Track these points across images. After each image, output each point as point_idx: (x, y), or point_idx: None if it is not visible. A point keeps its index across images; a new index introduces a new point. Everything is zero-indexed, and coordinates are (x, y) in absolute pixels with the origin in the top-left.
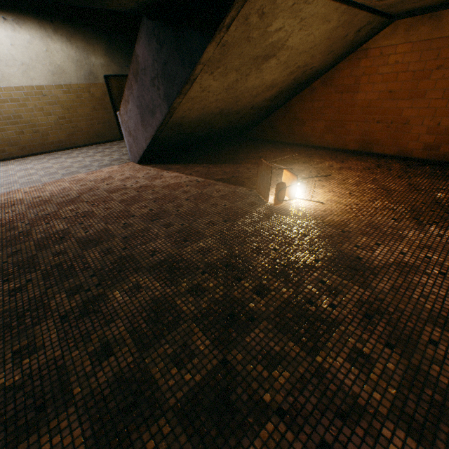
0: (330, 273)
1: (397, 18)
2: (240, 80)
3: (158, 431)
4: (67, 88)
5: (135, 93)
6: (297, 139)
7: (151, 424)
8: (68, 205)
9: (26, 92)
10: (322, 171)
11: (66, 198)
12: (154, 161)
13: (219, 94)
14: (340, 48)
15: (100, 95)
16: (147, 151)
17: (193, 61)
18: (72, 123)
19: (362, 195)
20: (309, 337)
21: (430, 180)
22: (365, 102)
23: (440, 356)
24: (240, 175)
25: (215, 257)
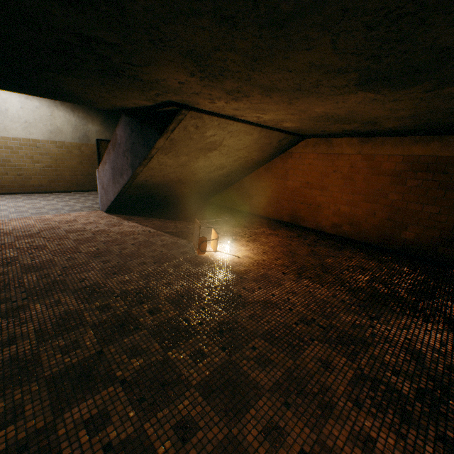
0: (213, 303)
1: (306, 137)
2: (192, 161)
3: (29, 389)
4: (61, 144)
5: (111, 158)
6: (247, 209)
7: (25, 385)
8: (25, 239)
9: (21, 143)
10: (254, 235)
11: (26, 233)
12: (121, 211)
13: (176, 168)
14: (270, 149)
15: (89, 153)
16: (115, 202)
17: (150, 146)
18: (57, 172)
19: (273, 254)
20: (171, 341)
21: (329, 249)
22: (293, 188)
23: (253, 355)
24: (188, 230)
25: (132, 287)
